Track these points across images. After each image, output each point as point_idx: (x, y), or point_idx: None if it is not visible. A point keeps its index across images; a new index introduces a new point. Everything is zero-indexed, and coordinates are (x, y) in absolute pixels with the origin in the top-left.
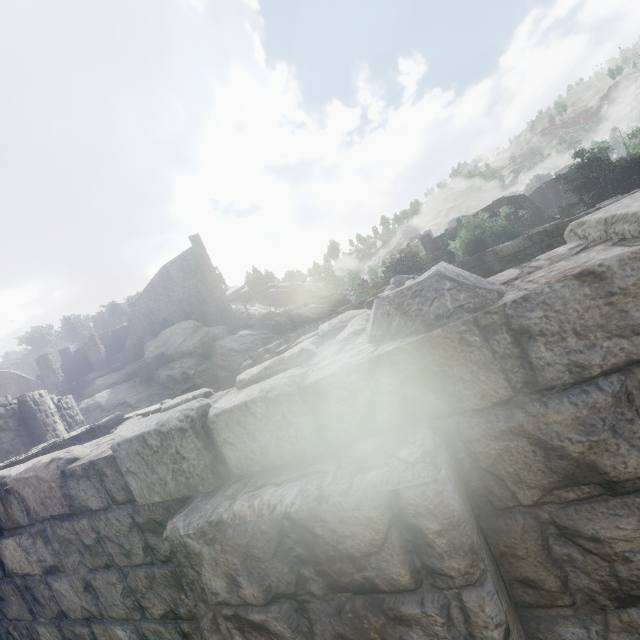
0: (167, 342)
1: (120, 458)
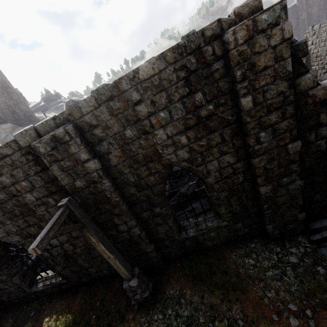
0: None
1: (16, 138)
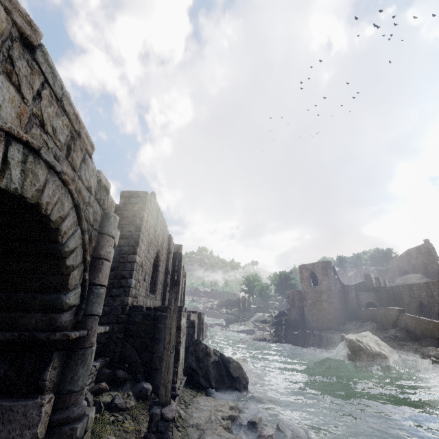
0: (406, 279)
1: None
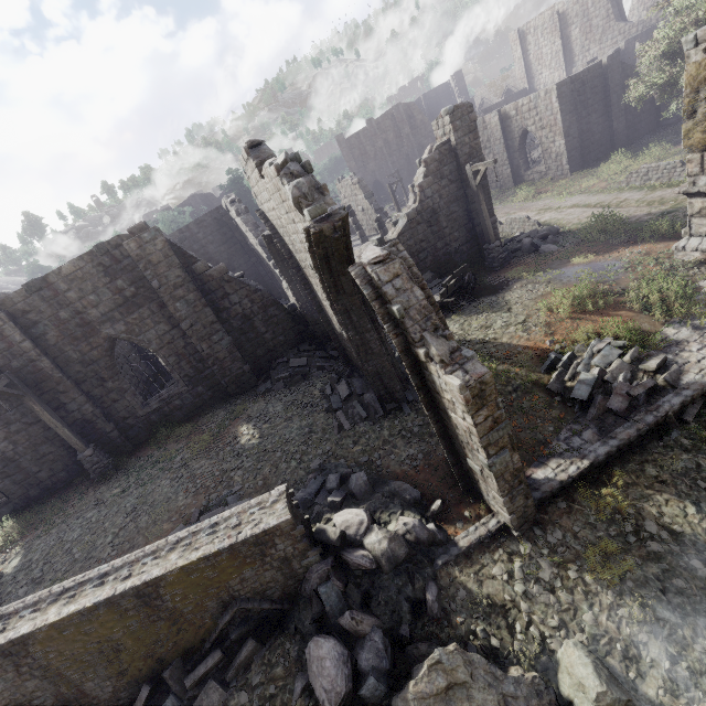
0: None
1: None
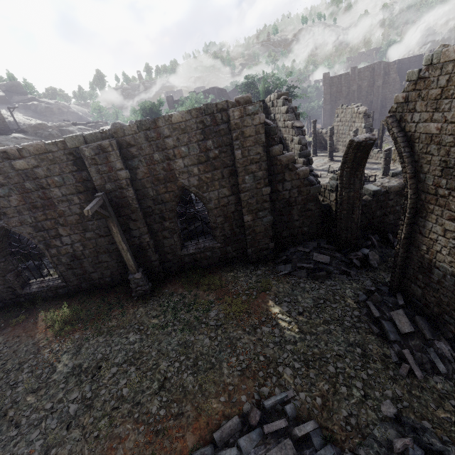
0: None
1: (66, 139)
